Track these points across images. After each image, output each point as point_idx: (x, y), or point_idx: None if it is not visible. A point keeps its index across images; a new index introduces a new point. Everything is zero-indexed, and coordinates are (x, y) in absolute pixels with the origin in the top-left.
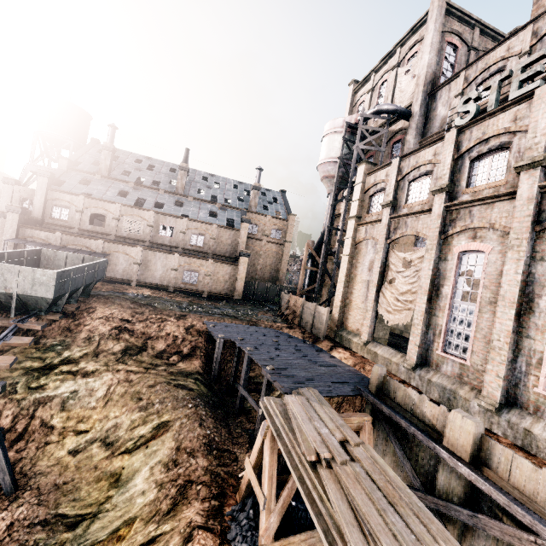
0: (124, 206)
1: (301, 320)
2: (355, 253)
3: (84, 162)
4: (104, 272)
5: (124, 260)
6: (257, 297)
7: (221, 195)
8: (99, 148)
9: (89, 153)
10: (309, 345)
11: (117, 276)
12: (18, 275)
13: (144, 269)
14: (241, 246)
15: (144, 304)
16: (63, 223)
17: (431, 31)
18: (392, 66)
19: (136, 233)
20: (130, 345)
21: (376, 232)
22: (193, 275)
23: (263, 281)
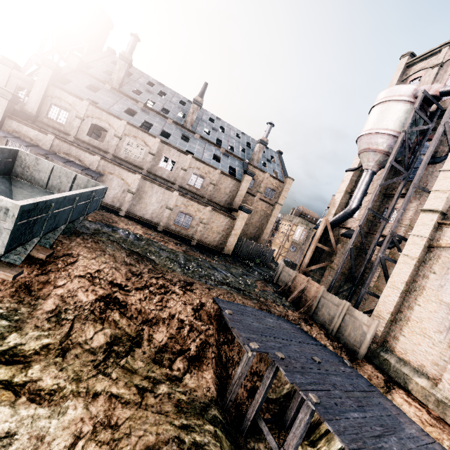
0: (129, 124)
1: (315, 311)
2: (425, 258)
3: (95, 67)
4: (98, 203)
5: (117, 185)
6: (241, 254)
7: (225, 141)
8: (114, 59)
9: (102, 61)
10: (352, 369)
11: (106, 201)
12: None
13: (137, 199)
14: (238, 199)
15: (142, 259)
16: (59, 127)
17: None
18: None
19: (136, 158)
20: (119, 334)
21: None
22: (186, 219)
23: (245, 236)
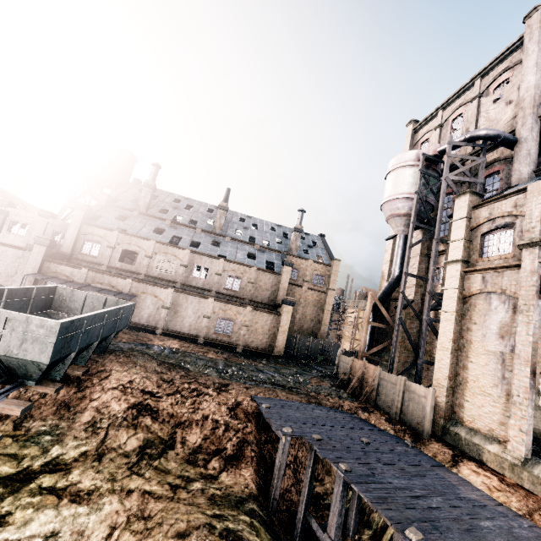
0: (158, 243)
1: (377, 397)
2: (464, 310)
3: (123, 199)
4: (128, 319)
5: (151, 303)
6: (297, 354)
7: (259, 237)
8: (140, 187)
9: (129, 192)
10: (413, 449)
11: (141, 322)
12: (4, 324)
13: (173, 314)
14: (281, 293)
15: (174, 367)
16: (92, 259)
17: (533, 52)
18: (472, 98)
19: (168, 273)
20: (152, 438)
21: (508, 282)
22: (227, 325)
23: (301, 333)
